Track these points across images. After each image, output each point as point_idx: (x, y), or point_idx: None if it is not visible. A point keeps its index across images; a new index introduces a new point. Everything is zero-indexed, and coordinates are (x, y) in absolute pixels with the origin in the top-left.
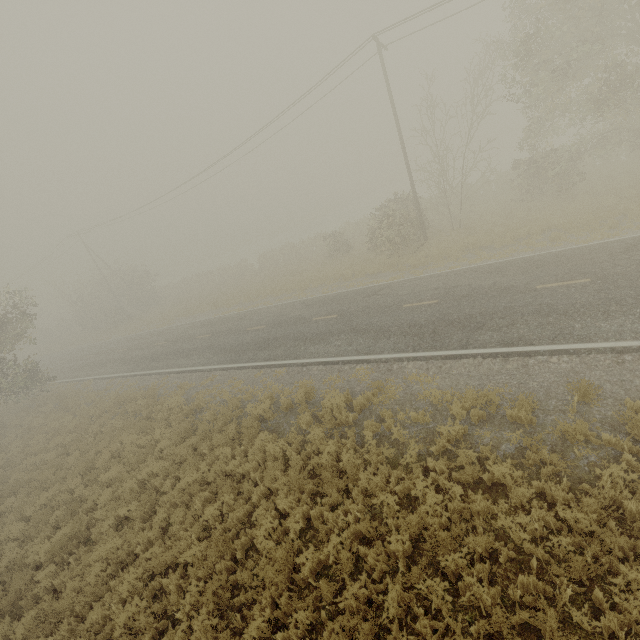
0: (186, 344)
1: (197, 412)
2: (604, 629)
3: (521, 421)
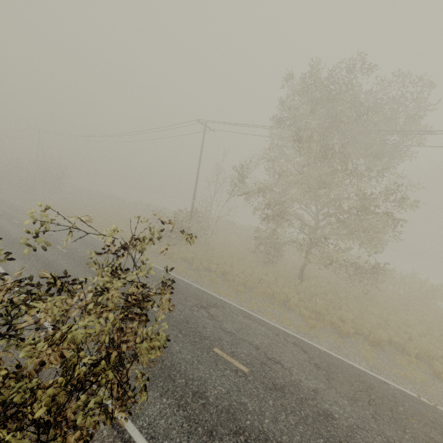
0: (1, 219)
1: None
2: None
3: None
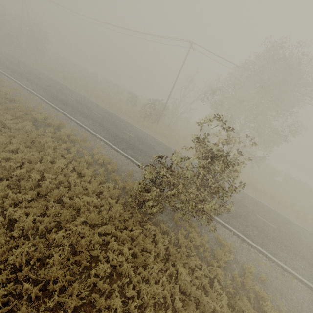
0: (35, 79)
1: (12, 101)
2: (67, 203)
3: (109, 170)
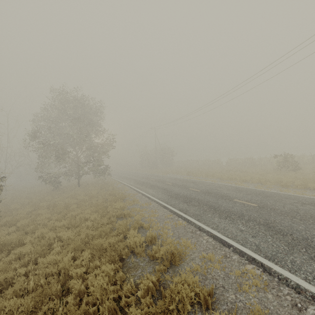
0: (159, 183)
1: (122, 218)
2: None
3: None
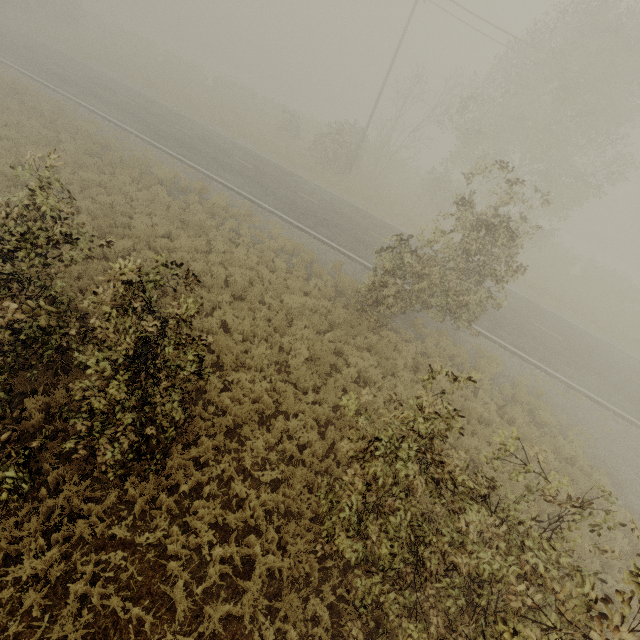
0: (106, 93)
1: (104, 148)
2: (272, 306)
3: (304, 261)
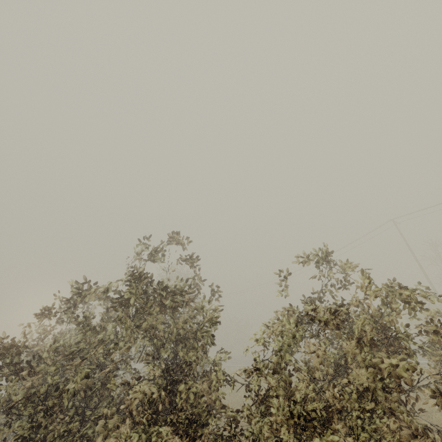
0: None
1: None
2: None
3: None
